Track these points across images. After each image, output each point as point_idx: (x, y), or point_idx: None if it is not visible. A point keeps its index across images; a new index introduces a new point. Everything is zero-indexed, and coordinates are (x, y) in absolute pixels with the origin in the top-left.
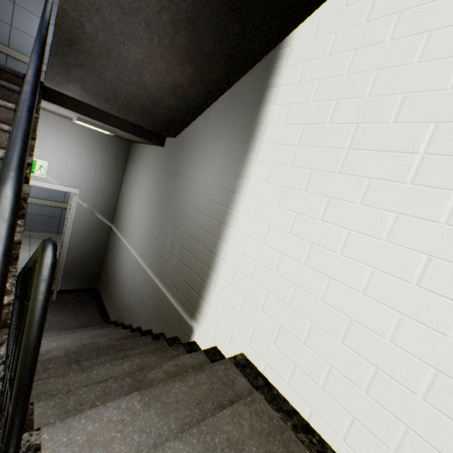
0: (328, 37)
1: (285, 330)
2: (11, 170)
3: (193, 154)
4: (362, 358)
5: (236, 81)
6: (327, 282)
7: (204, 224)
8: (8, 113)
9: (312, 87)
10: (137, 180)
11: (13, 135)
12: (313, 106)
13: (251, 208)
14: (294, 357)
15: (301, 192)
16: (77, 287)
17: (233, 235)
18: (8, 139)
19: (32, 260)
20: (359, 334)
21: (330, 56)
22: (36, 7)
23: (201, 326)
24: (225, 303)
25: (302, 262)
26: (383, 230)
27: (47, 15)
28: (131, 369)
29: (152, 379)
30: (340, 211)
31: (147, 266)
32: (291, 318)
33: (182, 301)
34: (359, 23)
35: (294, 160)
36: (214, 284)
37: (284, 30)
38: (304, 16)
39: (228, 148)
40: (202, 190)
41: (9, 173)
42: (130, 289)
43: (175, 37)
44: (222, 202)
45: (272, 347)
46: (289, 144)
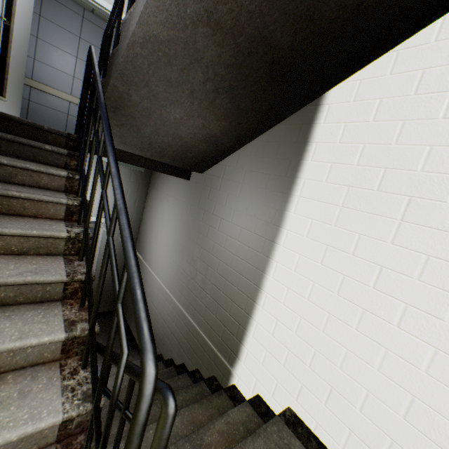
0: (371, 102)
1: (337, 393)
2: (150, 351)
3: (223, 194)
4: (428, 439)
5: (268, 129)
6: (383, 353)
7: (238, 267)
8: (60, 180)
9: (355, 150)
10: (161, 209)
11: (135, 297)
12: (358, 170)
13: (292, 261)
14: (349, 423)
15: (348, 254)
16: (103, 309)
17: (272, 284)
18: (65, 210)
19: (125, 373)
20: (423, 413)
21: (375, 122)
22: (57, 39)
23: (240, 370)
24: (267, 352)
25: (353, 326)
26: (445, 311)
27: (103, 98)
28: (182, 425)
29: (209, 442)
30: (395, 283)
31: (176, 298)
32: (344, 381)
33: (217, 341)
34: (407, 94)
35: (339, 221)
36: (253, 331)
37: (322, 89)
38: (344, 78)
39: (262, 195)
40: (235, 232)
41: (149, 355)
42: (158, 317)
43: (215, 99)
44: (258, 249)
45: (323, 408)
46: (332, 204)
